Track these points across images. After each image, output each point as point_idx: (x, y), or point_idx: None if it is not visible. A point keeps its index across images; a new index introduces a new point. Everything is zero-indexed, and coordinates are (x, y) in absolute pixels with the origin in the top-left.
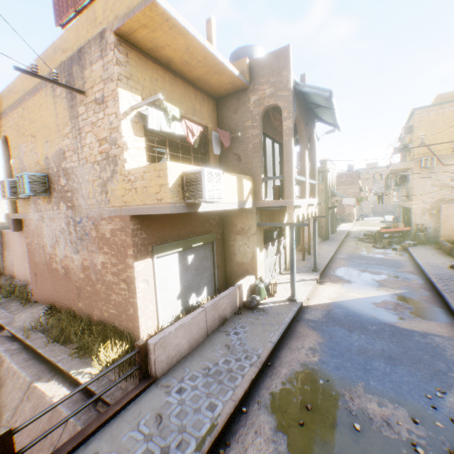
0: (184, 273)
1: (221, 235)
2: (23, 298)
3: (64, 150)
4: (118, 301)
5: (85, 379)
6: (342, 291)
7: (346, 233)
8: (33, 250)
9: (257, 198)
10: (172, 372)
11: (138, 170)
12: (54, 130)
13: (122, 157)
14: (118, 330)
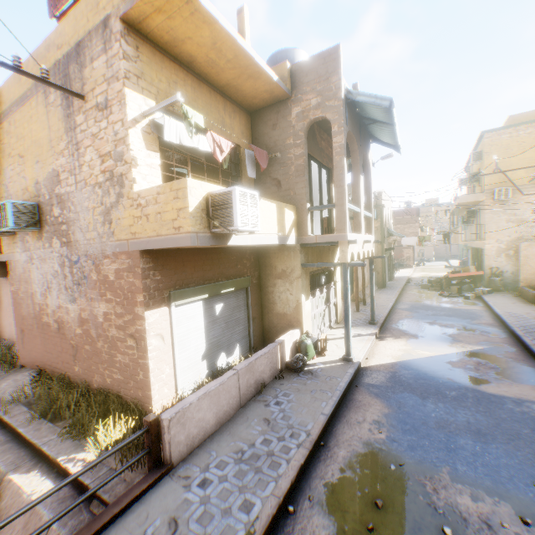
0: (210, 326)
1: (257, 280)
2: (8, 362)
3: (59, 172)
4: (124, 363)
5: (77, 468)
6: (409, 348)
7: (406, 280)
8: (20, 300)
9: (301, 233)
10: (194, 457)
11: (150, 191)
12: (47, 146)
13: (130, 175)
14: (124, 401)
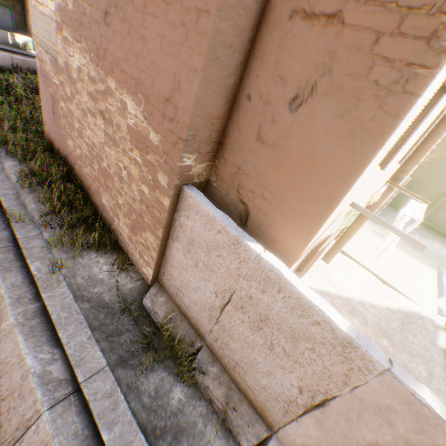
0: None
1: (22, 11)
2: None
3: None
4: None
5: None
6: None
7: None
8: None
9: None
10: None
11: None
12: None
13: None
14: None
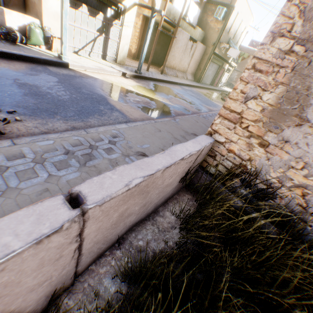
0: None
1: None
2: None
3: None
4: None
5: None
6: (129, 84)
7: (221, 90)
8: None
9: None
10: None
11: None
12: None
13: None
14: None
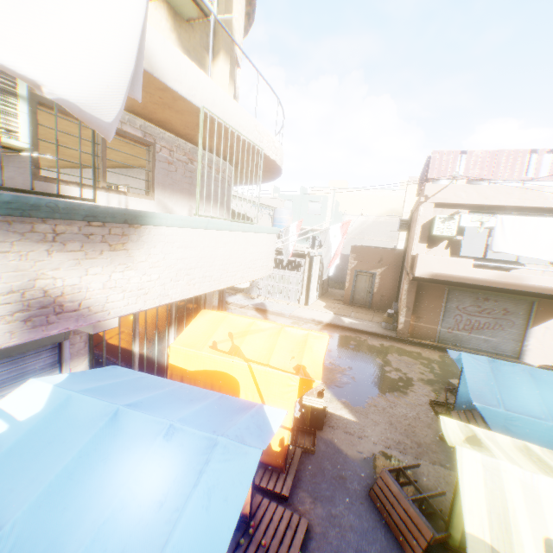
0: None
1: None
2: None
3: None
4: None
5: None
6: None
7: None
8: None
9: None
10: None
11: None
12: None
13: None
14: None
